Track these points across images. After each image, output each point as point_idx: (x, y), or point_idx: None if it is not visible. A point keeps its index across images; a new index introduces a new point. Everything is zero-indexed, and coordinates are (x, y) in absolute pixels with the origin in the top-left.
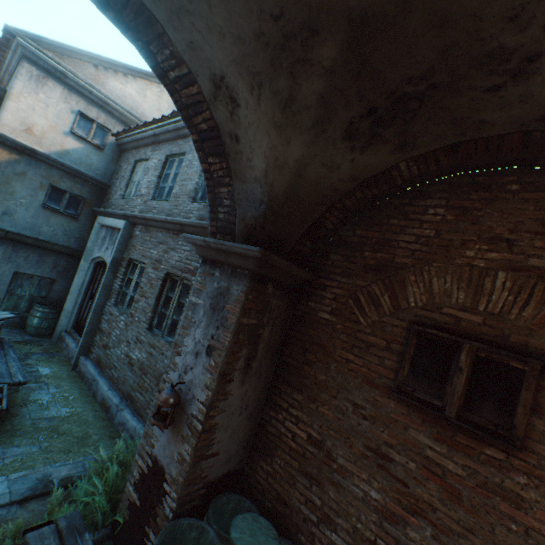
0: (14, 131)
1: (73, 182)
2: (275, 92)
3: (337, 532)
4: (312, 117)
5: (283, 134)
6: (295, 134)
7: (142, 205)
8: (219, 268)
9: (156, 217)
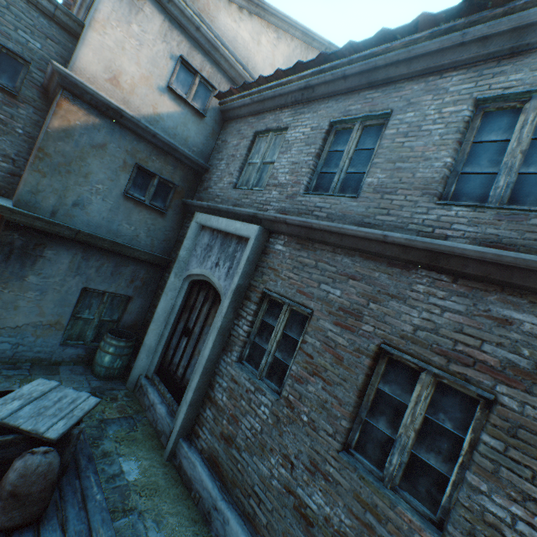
0: (94, 80)
1: (163, 162)
2: None
3: None
4: None
5: None
6: None
7: (283, 201)
8: None
9: (346, 228)
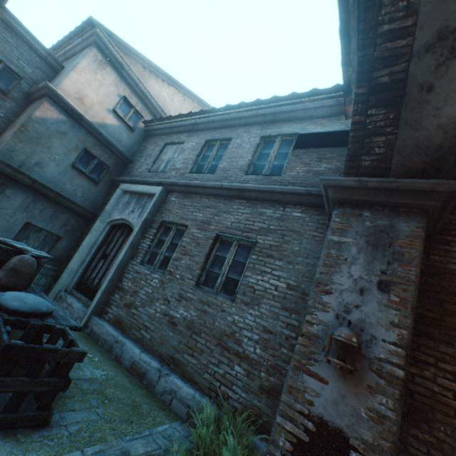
0: (68, 96)
1: (103, 151)
2: None
3: None
4: None
5: None
6: None
7: (178, 177)
8: (367, 209)
9: (206, 183)
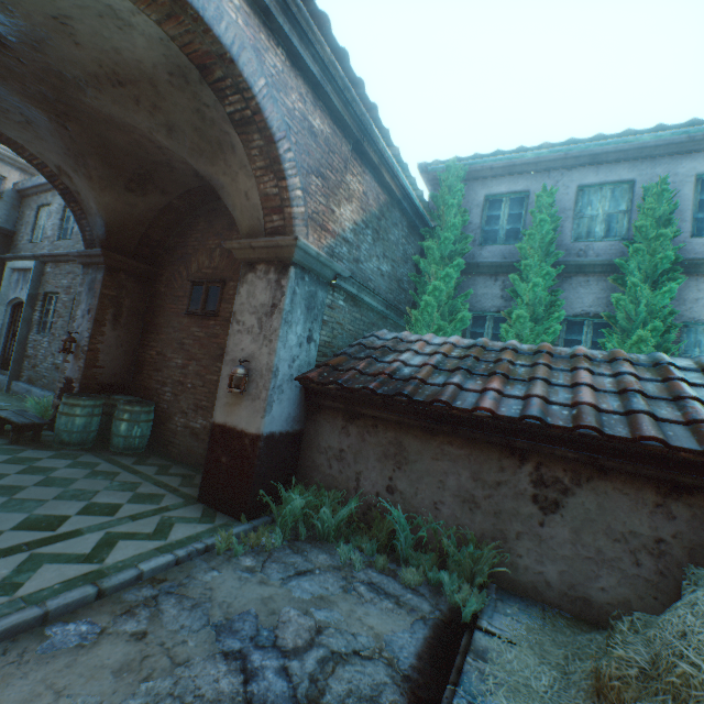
0: None
1: None
2: (84, 174)
3: (168, 386)
4: (104, 185)
5: (97, 192)
6: (101, 192)
7: (50, 246)
8: (92, 268)
9: (61, 252)
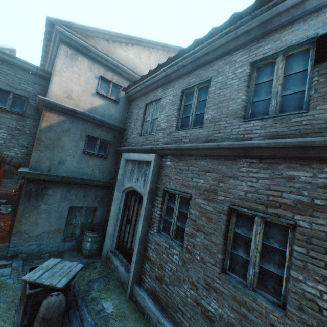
0: (59, 99)
1: (101, 131)
2: None
3: None
4: None
5: None
6: None
7: (166, 137)
8: None
9: (198, 145)
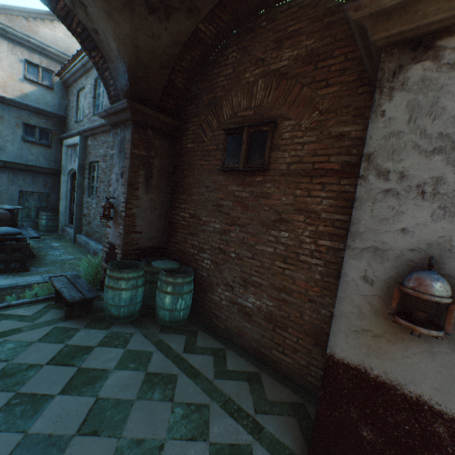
0: None
1: (39, 119)
2: None
3: (205, 252)
4: (121, 2)
5: (114, 18)
6: (118, 16)
7: (88, 122)
8: (119, 128)
9: (95, 125)
